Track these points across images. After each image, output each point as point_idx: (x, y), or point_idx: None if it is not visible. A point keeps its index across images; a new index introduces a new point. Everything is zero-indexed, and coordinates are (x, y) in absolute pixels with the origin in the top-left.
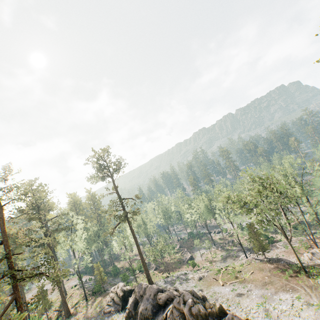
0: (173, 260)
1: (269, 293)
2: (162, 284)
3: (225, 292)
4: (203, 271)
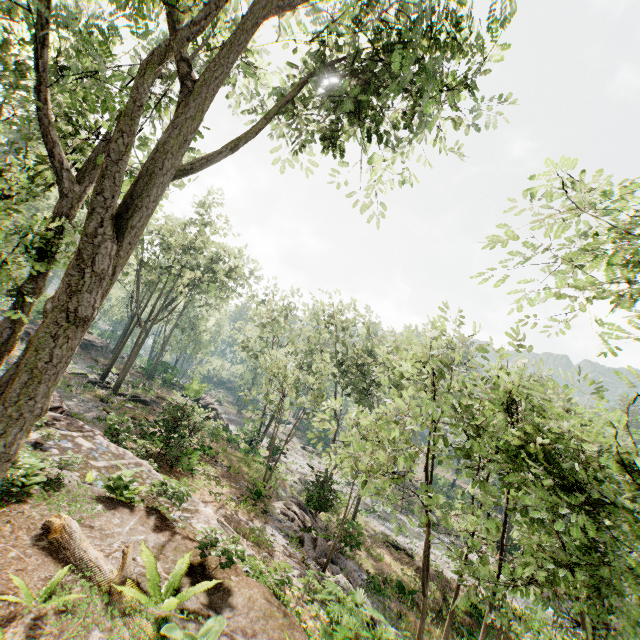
0: None
1: None
2: None
3: None
4: None
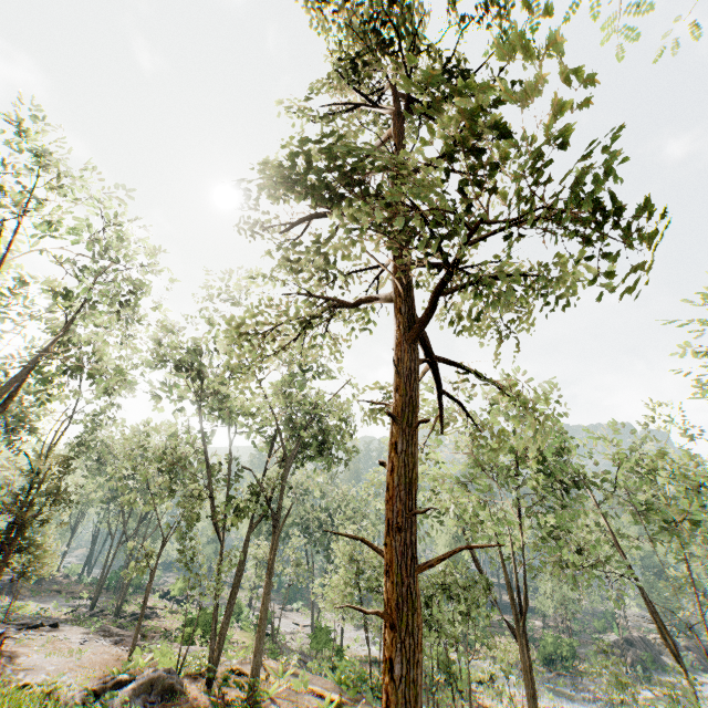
0: None
1: None
2: None
3: None
4: None
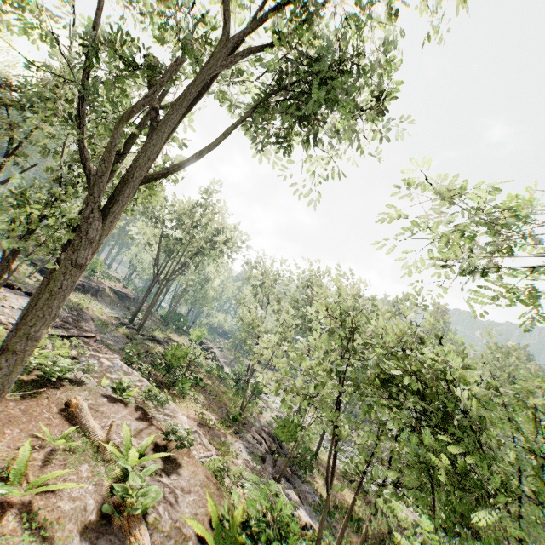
0: None
1: None
2: None
3: None
4: None
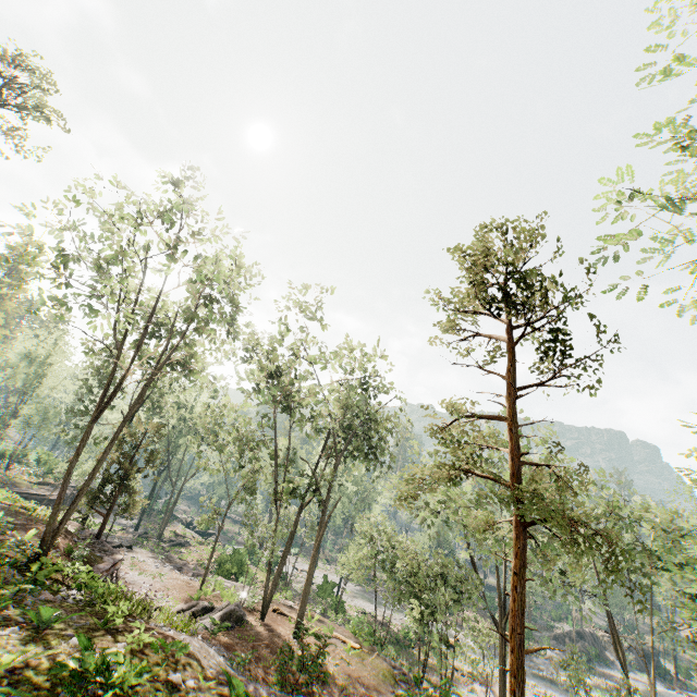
0: None
1: None
2: None
3: None
4: None
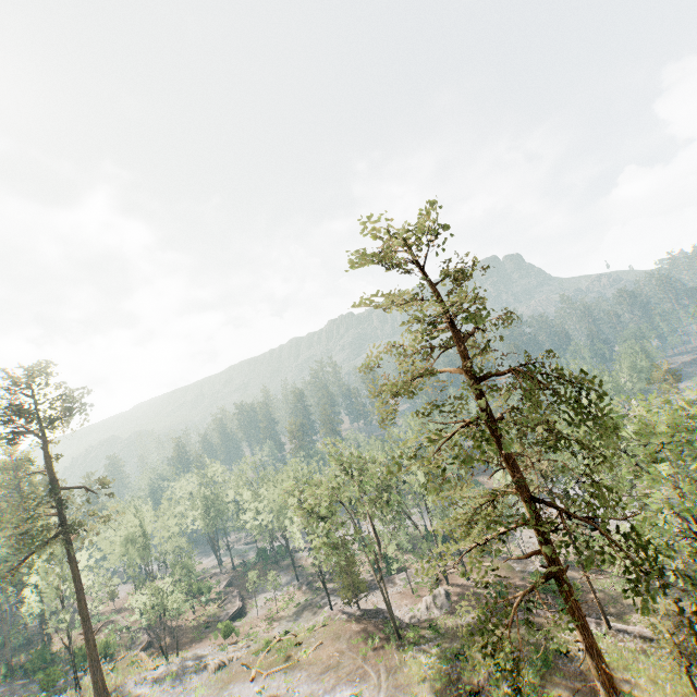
0: (197, 620)
1: (321, 690)
2: (133, 689)
3: (248, 696)
4: (240, 645)
